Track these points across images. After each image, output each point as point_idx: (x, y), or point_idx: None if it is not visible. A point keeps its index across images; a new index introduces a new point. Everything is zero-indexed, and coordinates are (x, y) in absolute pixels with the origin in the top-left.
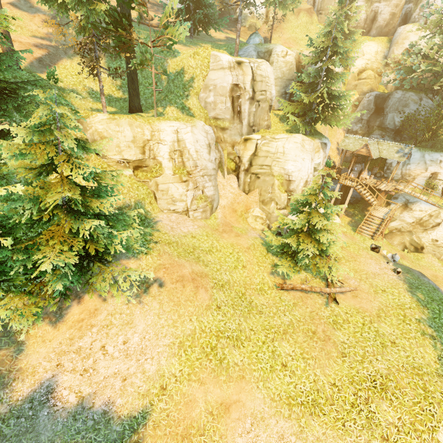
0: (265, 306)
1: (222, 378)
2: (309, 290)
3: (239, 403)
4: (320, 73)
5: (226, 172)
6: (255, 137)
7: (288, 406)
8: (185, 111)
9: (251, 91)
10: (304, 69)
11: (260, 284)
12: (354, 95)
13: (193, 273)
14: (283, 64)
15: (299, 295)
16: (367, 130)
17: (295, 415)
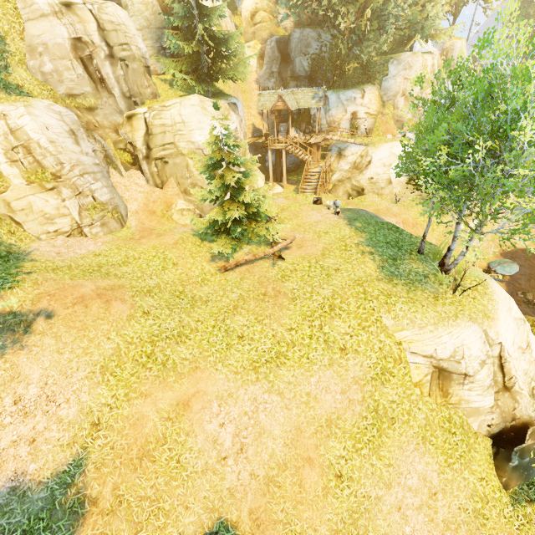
0: (211, 294)
1: (171, 380)
2: (253, 259)
3: (199, 393)
4: (191, 10)
5: (123, 168)
6: (140, 111)
7: (254, 371)
8: (13, 90)
9: (105, 46)
10: (175, 12)
11: (201, 276)
12: (256, 46)
13: (99, 289)
14: (142, 6)
15: (245, 269)
16: (282, 84)
17: (263, 375)
